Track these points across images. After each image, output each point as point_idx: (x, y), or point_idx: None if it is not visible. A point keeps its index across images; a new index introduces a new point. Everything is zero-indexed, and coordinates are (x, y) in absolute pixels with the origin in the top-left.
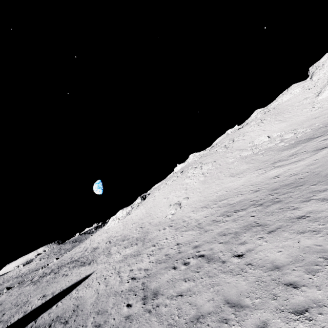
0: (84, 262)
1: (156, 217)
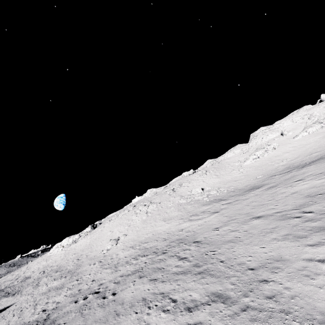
0: (9, 293)
1: (95, 250)
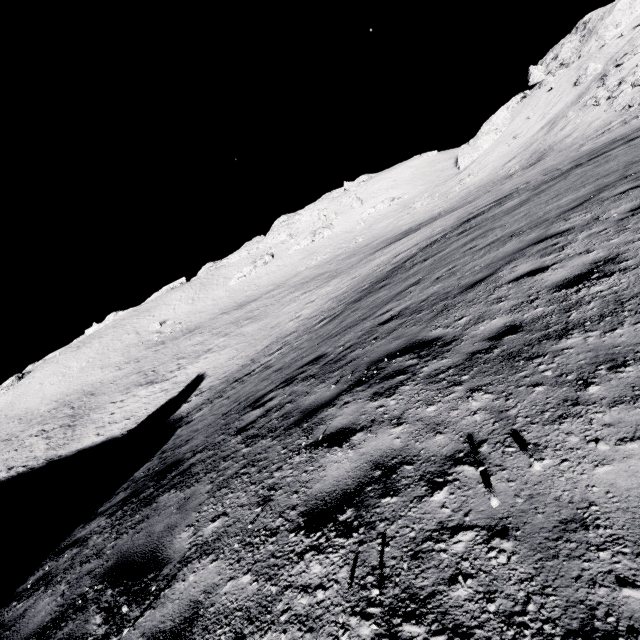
0: None
1: (17, 409)
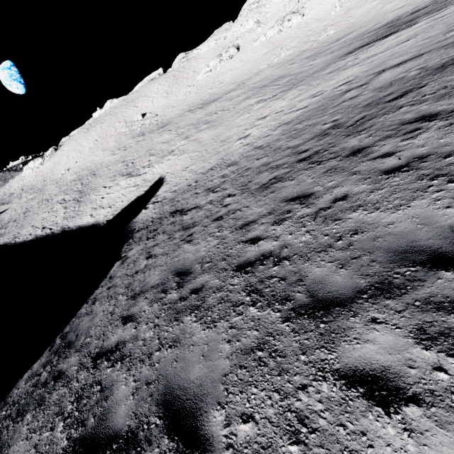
0: (3, 203)
1: (55, 174)
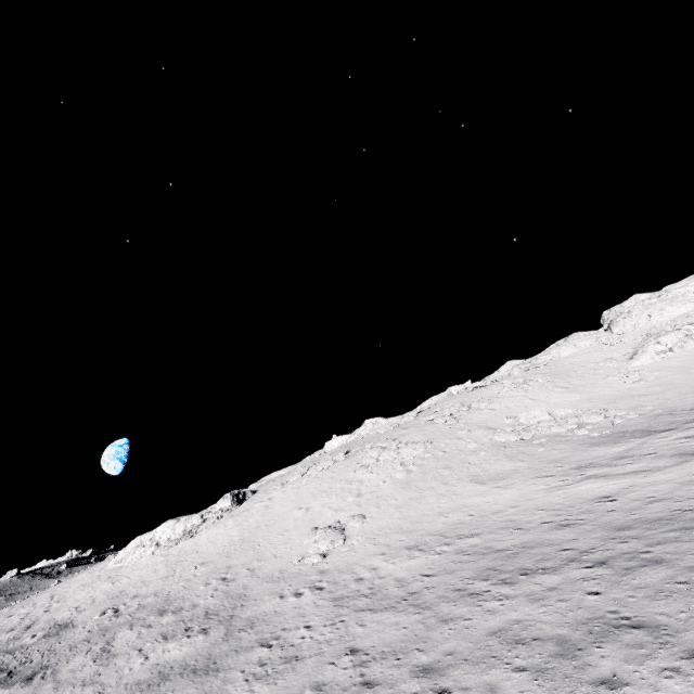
0: (10, 671)
1: (272, 556)
